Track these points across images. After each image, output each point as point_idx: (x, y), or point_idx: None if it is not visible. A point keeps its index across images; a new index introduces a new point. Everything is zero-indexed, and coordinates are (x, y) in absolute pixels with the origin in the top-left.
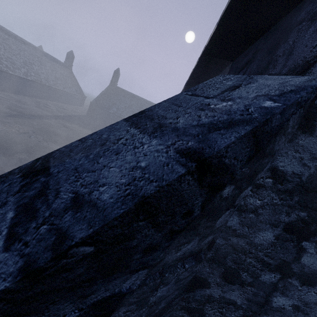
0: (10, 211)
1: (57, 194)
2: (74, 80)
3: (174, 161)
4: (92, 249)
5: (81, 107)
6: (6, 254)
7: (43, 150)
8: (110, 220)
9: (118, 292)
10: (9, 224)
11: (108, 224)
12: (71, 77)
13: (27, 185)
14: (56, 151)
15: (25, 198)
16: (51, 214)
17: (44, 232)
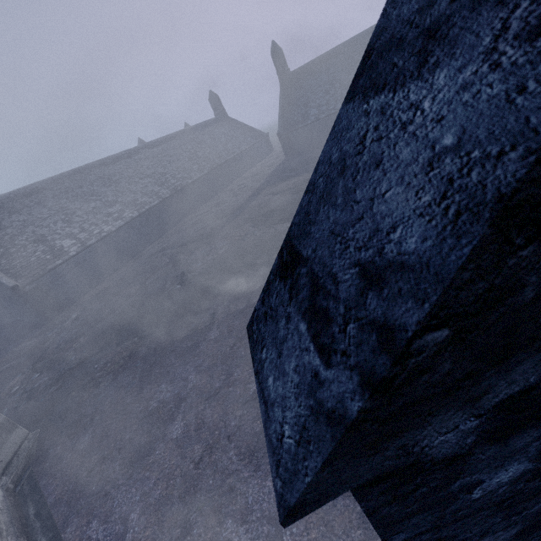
0: (300, 323)
1: (335, 280)
2: (240, 127)
3: (537, 66)
4: (446, 332)
5: (273, 152)
6: (332, 371)
7: (275, 239)
8: (451, 276)
9: (535, 382)
10: (309, 338)
11: (452, 283)
12: (234, 125)
13: (294, 287)
14: (291, 228)
15: (303, 302)
16: (347, 307)
17: (355, 333)
